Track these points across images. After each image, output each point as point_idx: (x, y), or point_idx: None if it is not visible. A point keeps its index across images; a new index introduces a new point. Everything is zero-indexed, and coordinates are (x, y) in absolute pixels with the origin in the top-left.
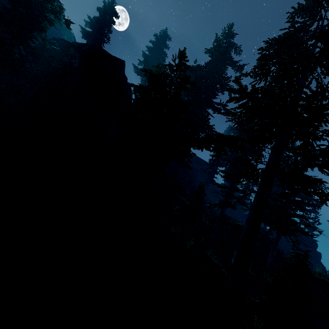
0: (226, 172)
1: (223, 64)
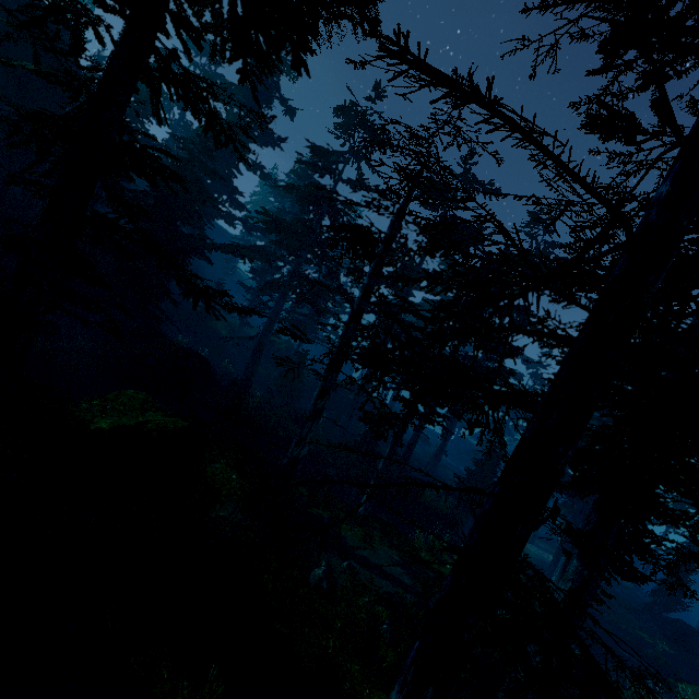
0: (255, 270)
1: (266, 105)
